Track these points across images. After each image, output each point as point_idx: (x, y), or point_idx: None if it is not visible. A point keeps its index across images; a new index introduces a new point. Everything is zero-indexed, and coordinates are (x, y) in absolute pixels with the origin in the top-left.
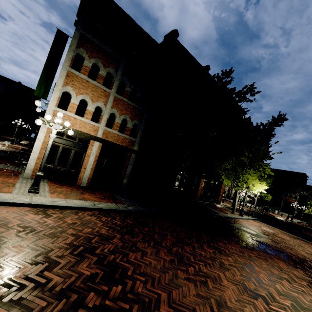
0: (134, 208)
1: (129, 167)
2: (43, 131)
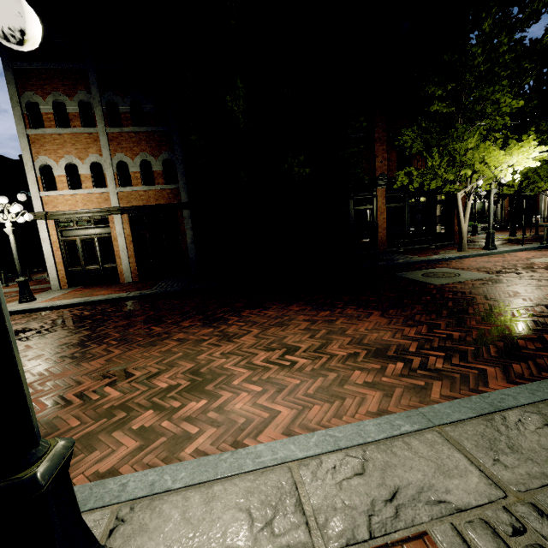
0: (156, 291)
1: (187, 234)
2: (43, 229)
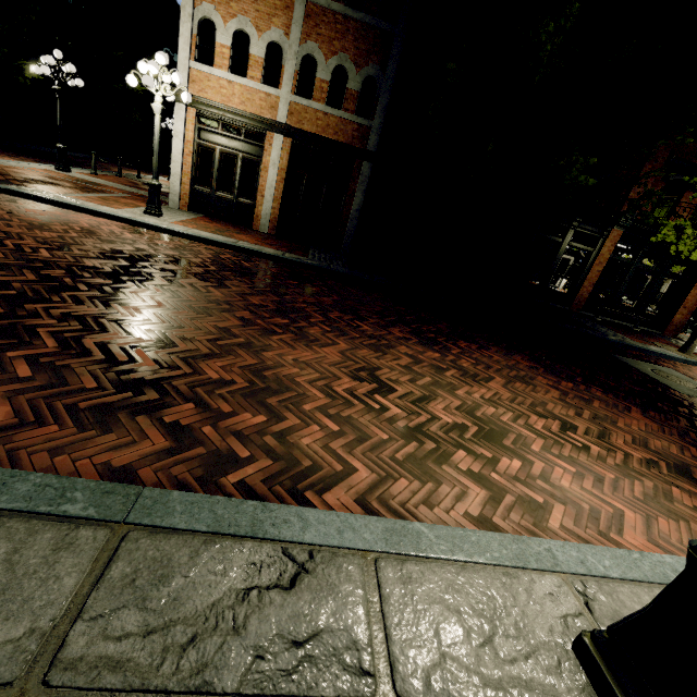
0: (318, 264)
1: (356, 198)
2: (180, 118)
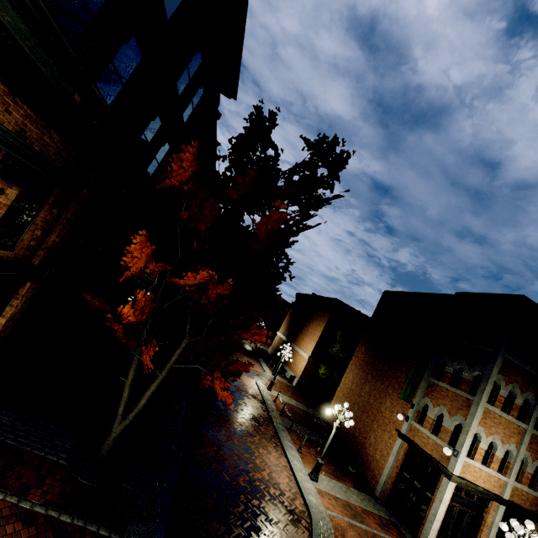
0: None
1: None
2: (449, 490)
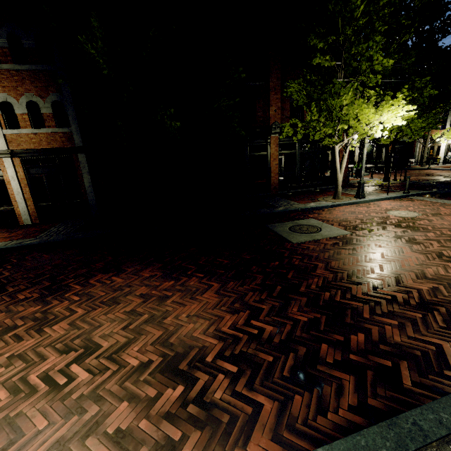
0: (37, 241)
1: (84, 178)
2: None
